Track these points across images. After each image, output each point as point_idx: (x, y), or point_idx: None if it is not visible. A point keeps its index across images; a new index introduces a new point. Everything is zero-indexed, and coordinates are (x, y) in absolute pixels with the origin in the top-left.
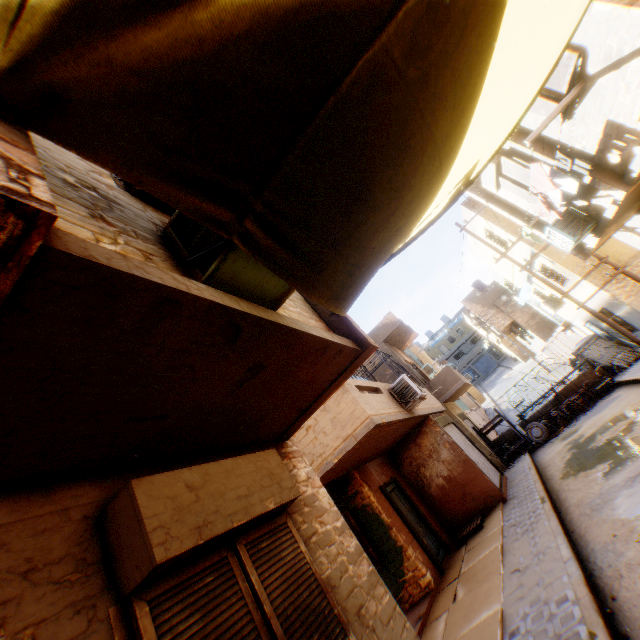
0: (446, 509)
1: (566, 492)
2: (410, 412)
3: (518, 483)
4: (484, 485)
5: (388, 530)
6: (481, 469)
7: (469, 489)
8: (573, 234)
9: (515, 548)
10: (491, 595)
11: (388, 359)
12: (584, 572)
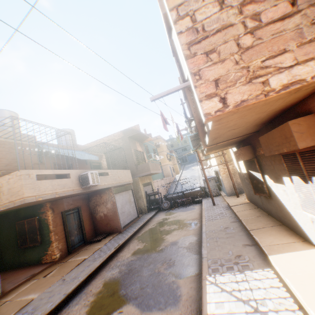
0: (98, 225)
1: (127, 247)
2: (86, 189)
3: (133, 226)
4: (117, 224)
5: (50, 233)
6: (120, 217)
7: (110, 222)
8: (194, 146)
9: (82, 266)
10: (45, 286)
11: (126, 146)
12: (60, 304)
